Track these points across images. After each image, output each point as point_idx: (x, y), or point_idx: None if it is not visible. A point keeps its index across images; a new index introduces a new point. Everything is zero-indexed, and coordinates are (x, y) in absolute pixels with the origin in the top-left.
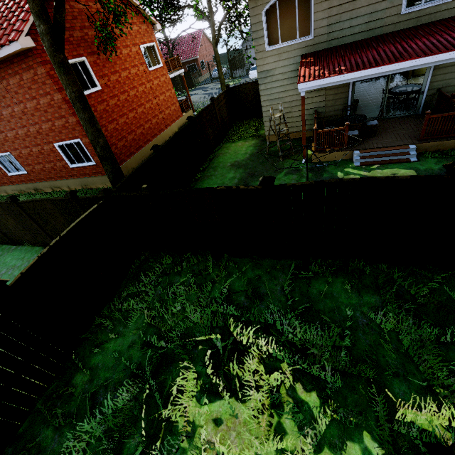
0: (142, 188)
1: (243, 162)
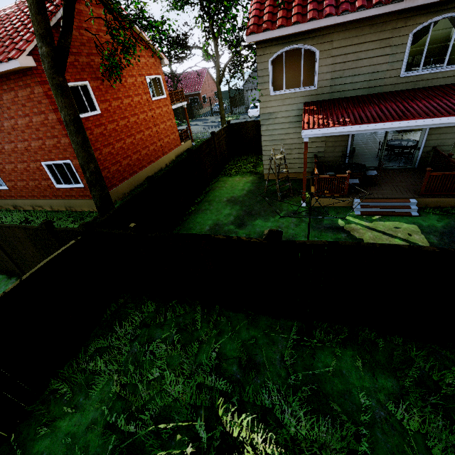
0: (129, 227)
1: (240, 198)
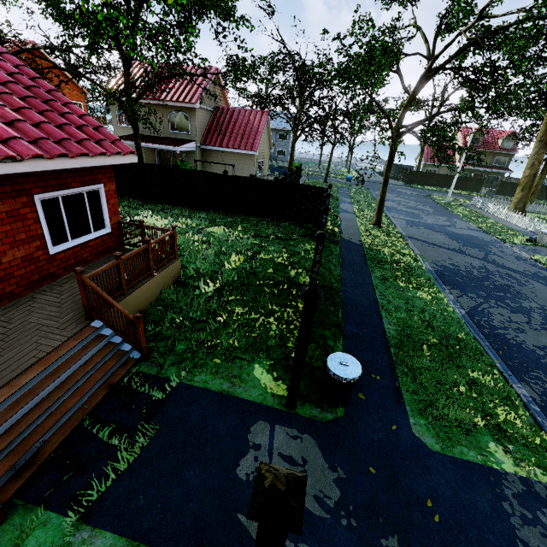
0: None
1: None
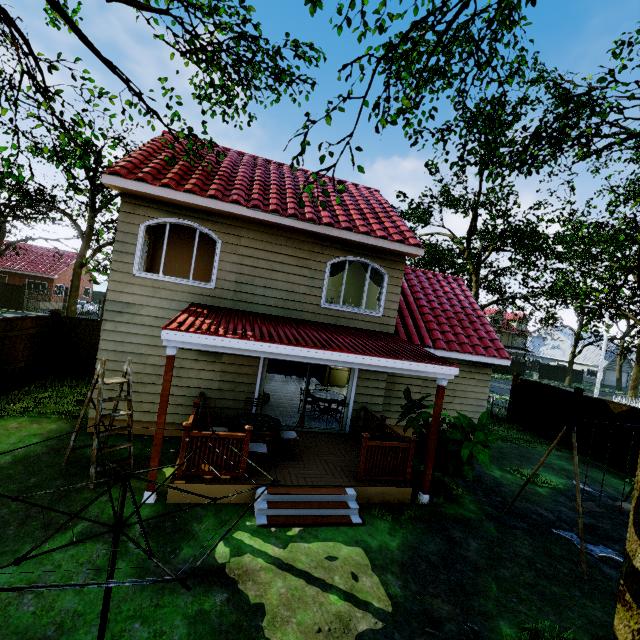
0: None
1: None
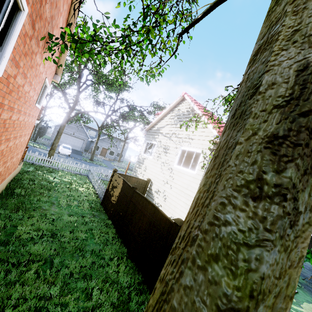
0: None
1: None
